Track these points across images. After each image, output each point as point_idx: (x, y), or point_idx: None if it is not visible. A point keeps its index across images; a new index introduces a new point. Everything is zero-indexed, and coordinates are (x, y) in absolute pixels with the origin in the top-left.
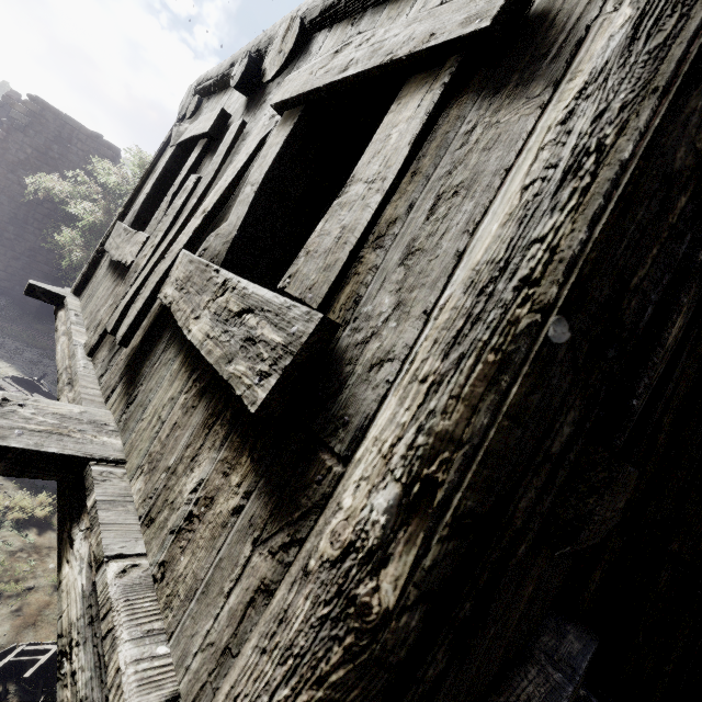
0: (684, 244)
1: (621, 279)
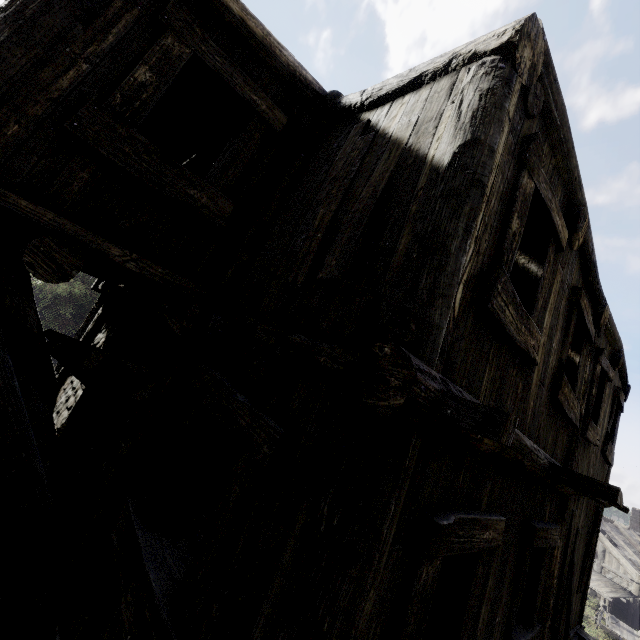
0: (51, 0)
1: (24, 5)
